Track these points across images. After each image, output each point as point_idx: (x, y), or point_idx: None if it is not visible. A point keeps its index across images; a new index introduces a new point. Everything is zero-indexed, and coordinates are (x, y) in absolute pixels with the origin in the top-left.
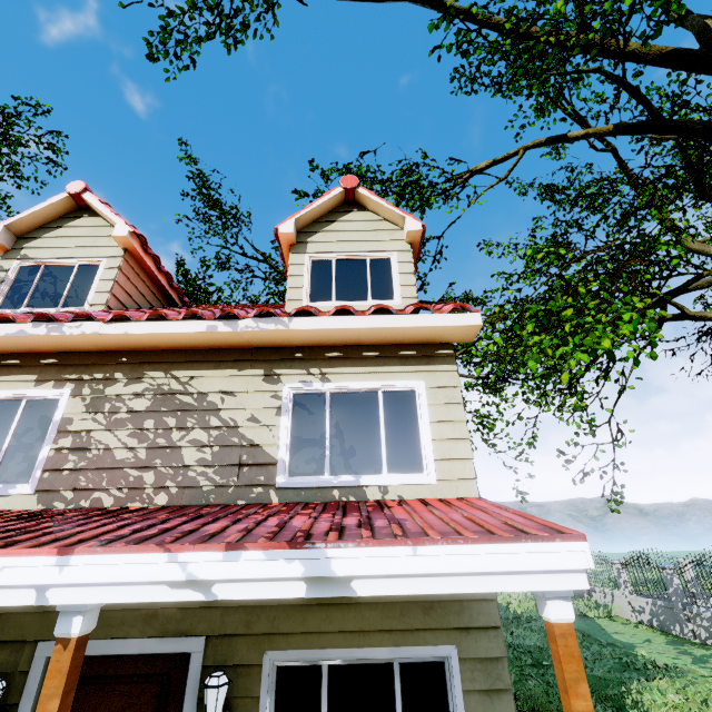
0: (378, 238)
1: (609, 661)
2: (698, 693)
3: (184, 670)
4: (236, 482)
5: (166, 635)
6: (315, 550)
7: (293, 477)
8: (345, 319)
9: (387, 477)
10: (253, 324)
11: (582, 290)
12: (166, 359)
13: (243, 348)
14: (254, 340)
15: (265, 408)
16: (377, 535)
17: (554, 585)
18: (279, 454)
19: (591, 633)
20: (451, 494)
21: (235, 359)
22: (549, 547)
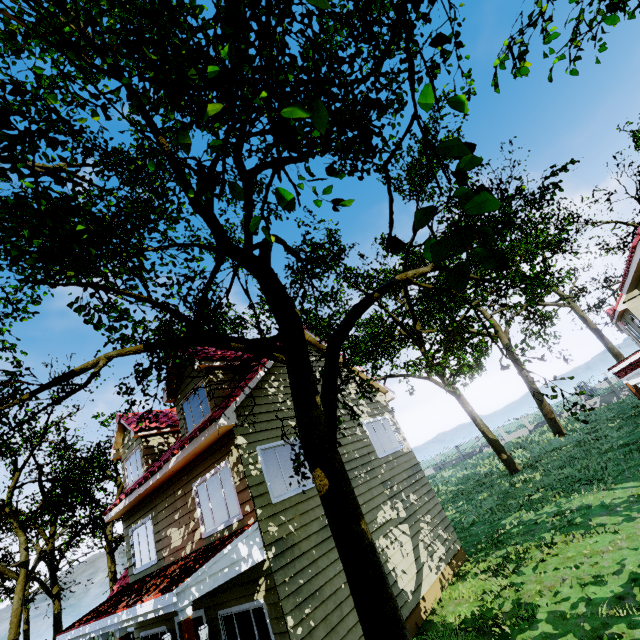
0: None
1: None
2: None
3: None
4: None
5: None
6: None
7: None
8: None
9: None
10: None
11: None
12: None
13: None
14: None
15: None
16: None
17: None
18: None
19: (617, 401)
20: None
21: None
22: None
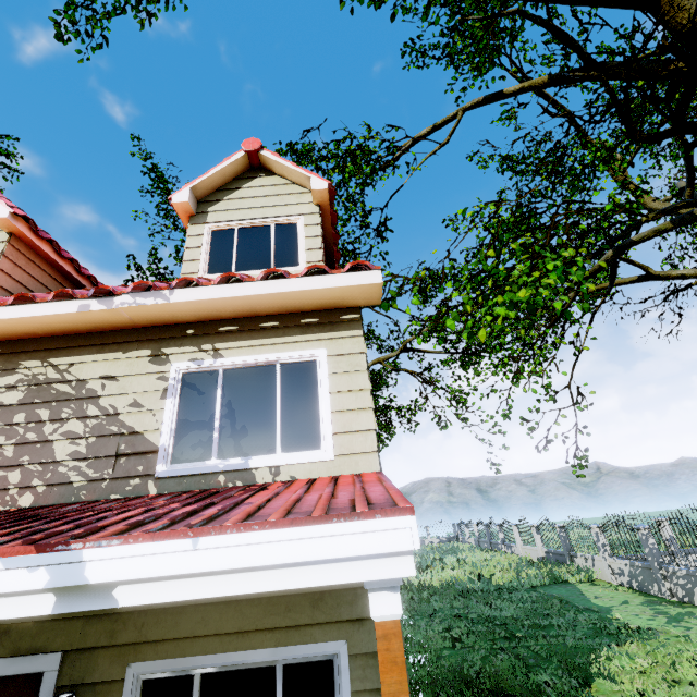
0: (285, 202)
1: (583, 627)
2: (667, 655)
3: (37, 692)
4: (111, 474)
5: (17, 654)
6: (68, 552)
7: (175, 465)
8: (232, 287)
9: (280, 457)
10: (129, 300)
11: (513, 246)
12: (44, 347)
13: (130, 329)
14: (137, 319)
15: (149, 392)
16: (174, 526)
17: (371, 574)
18: (161, 440)
19: (569, 599)
20: (349, 470)
21: (120, 341)
22: (365, 526)
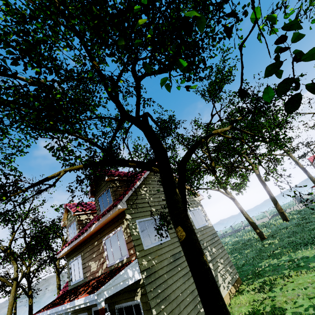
0: None
1: None
2: None
3: None
4: None
5: None
6: None
7: None
8: None
9: None
10: None
11: None
12: None
13: None
14: None
15: None
16: None
17: None
18: None
19: None
20: None
21: None
22: None
